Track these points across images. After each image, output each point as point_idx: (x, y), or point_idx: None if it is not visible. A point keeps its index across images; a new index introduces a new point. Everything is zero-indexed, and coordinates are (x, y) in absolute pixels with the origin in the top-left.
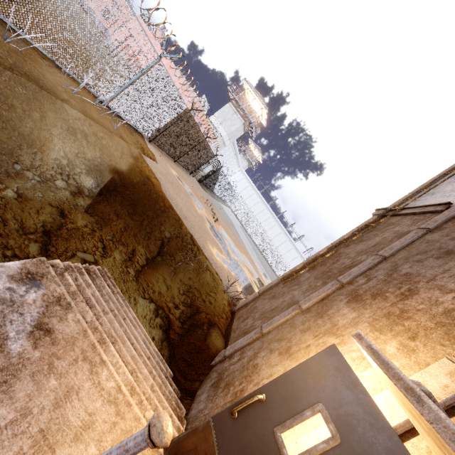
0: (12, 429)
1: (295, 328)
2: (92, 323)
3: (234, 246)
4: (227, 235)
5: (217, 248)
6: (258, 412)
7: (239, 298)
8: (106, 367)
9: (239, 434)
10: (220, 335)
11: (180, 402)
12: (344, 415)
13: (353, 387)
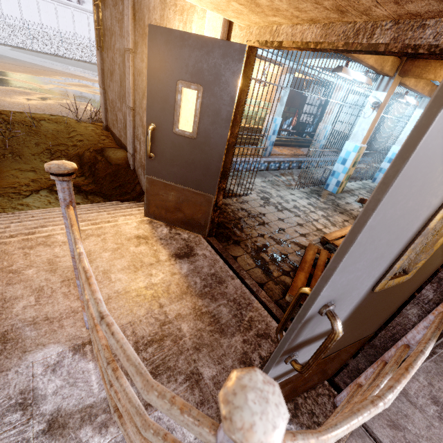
0: (43, 298)
1: (142, 72)
2: (1, 238)
3: (34, 76)
4: (10, 72)
5: (18, 95)
6: (160, 137)
7: (97, 112)
8: (55, 235)
9: (164, 160)
10: (115, 150)
11: (139, 203)
12: (193, 69)
13: (183, 42)
